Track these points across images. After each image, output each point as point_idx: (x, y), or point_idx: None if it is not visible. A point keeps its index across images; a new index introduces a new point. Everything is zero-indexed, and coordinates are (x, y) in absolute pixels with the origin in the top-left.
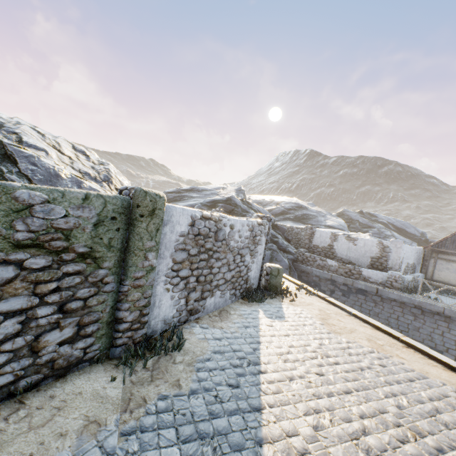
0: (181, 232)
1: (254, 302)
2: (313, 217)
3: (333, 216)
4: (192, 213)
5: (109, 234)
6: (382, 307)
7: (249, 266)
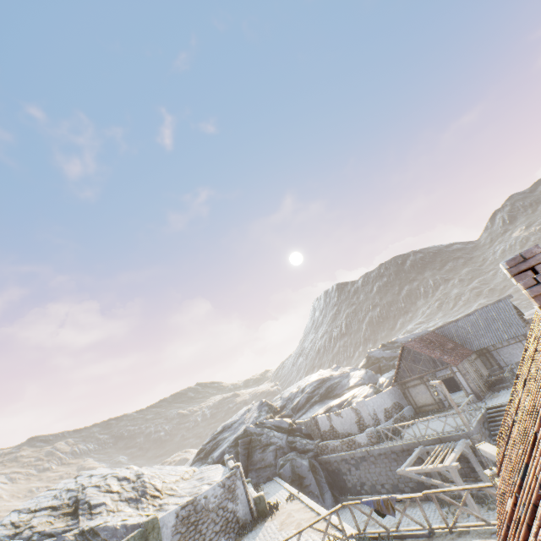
0: (172, 525)
1: (246, 534)
2: (337, 385)
3: (356, 370)
4: (175, 510)
5: None
6: (379, 464)
7: (234, 509)
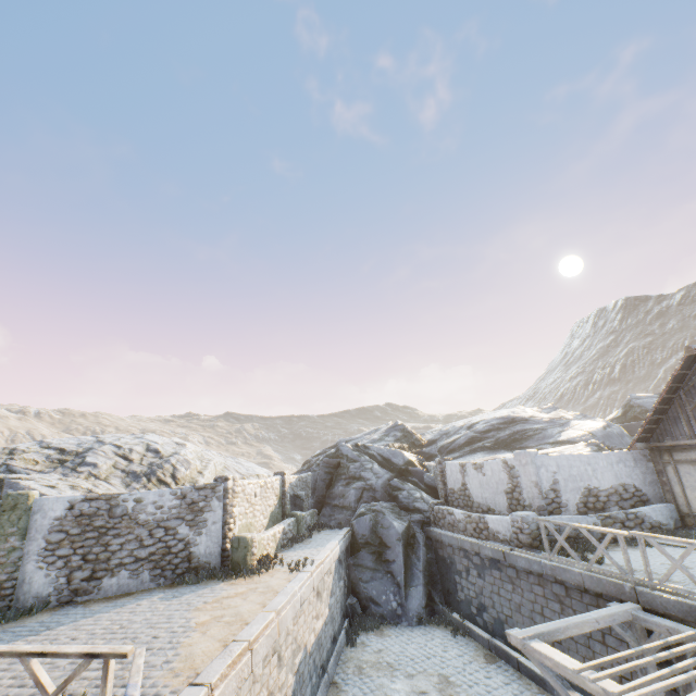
0: (57, 516)
1: (187, 584)
2: (535, 433)
3: (587, 419)
4: (71, 498)
5: None
6: (521, 590)
7: (189, 539)
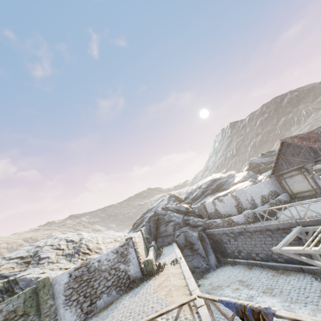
0: (65, 282)
1: (134, 288)
2: (225, 182)
3: (240, 172)
4: (69, 271)
5: (30, 302)
6: (254, 238)
7: (126, 269)
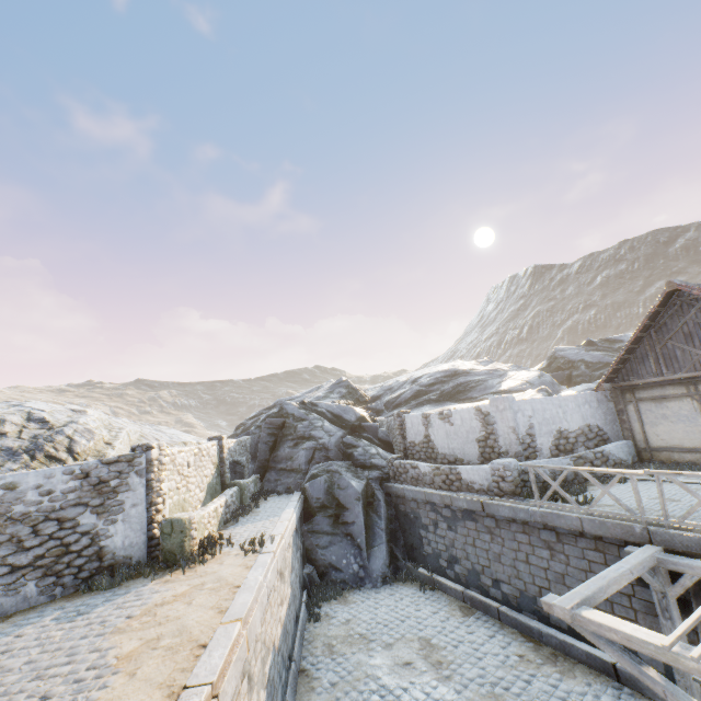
0: None
1: (98, 590)
2: (477, 384)
3: (522, 370)
4: None
5: None
6: (502, 539)
7: (97, 530)
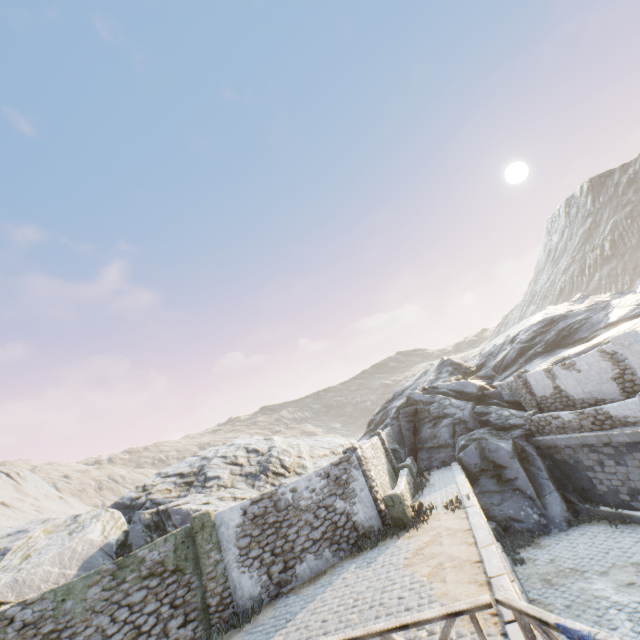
0: (237, 524)
1: (366, 550)
2: (581, 324)
3: (626, 295)
4: (241, 505)
5: (184, 552)
6: None
7: (347, 511)
